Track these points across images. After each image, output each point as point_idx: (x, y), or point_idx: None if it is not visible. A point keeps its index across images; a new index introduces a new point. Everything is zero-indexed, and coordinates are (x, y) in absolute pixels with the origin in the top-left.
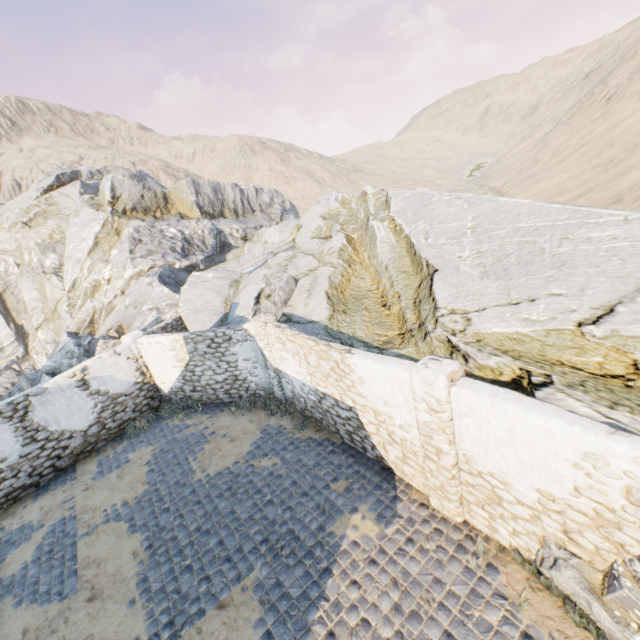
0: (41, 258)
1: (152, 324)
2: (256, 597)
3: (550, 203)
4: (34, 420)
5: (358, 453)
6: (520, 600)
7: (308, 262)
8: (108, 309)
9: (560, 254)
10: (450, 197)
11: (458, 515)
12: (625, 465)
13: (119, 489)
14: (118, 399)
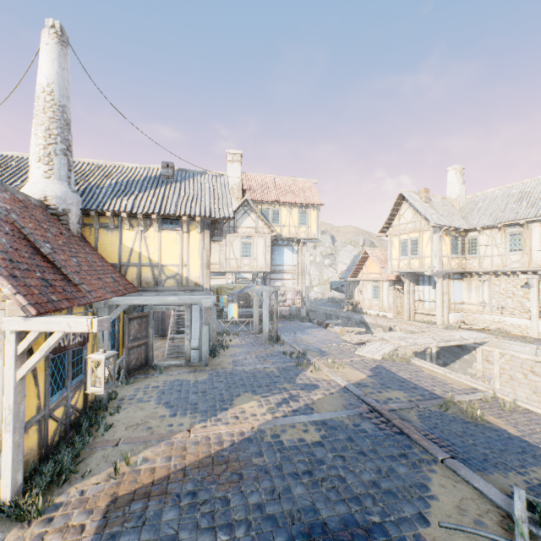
0: (322, 260)
1: None
2: None
3: None
4: None
5: None
6: None
7: None
8: None
9: None
10: None
11: None
12: None
13: None
14: None
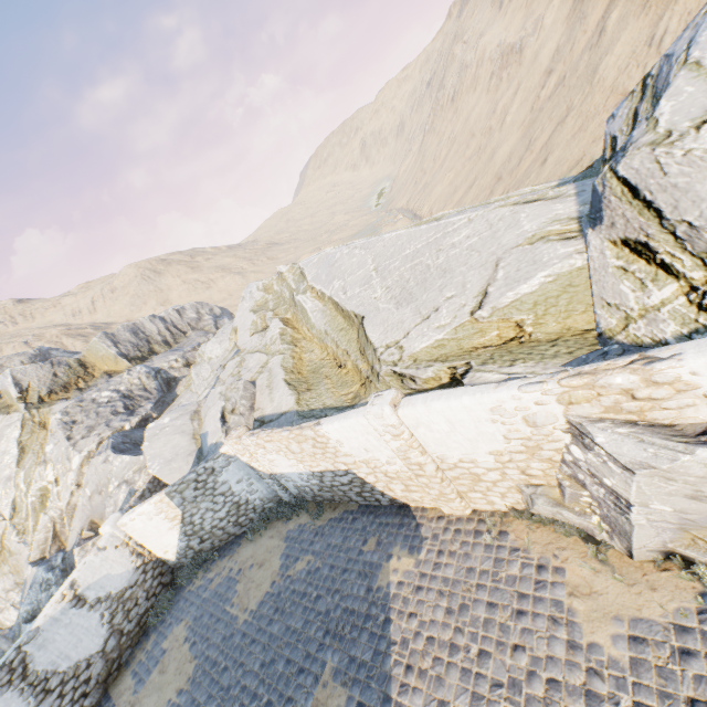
0: None
1: (127, 500)
2: (338, 683)
3: (419, 226)
4: (38, 670)
5: (375, 507)
6: (526, 543)
7: (257, 360)
8: (69, 512)
9: (440, 264)
10: (349, 249)
11: (465, 508)
12: (512, 404)
13: (167, 683)
14: (124, 596)
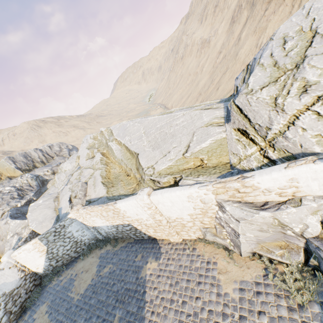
0: None
1: (17, 243)
2: None
3: (163, 115)
4: None
5: (141, 240)
6: (203, 252)
7: (89, 172)
8: None
9: (171, 132)
10: (133, 123)
11: (179, 239)
12: (195, 194)
13: None
14: (13, 293)
